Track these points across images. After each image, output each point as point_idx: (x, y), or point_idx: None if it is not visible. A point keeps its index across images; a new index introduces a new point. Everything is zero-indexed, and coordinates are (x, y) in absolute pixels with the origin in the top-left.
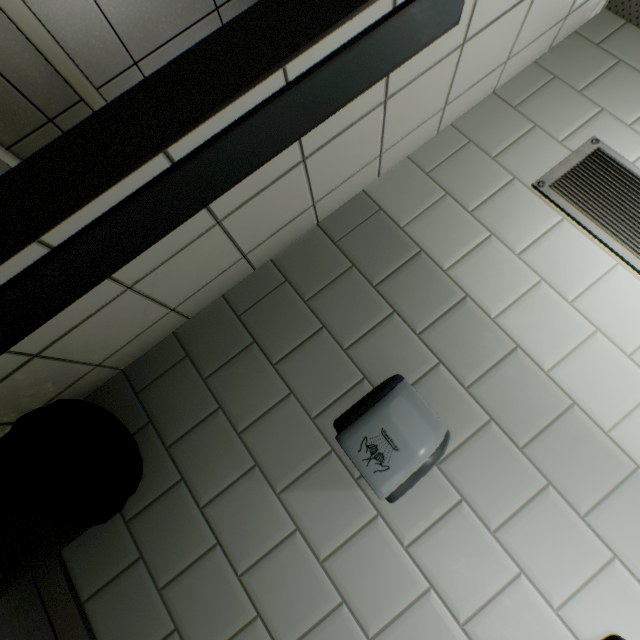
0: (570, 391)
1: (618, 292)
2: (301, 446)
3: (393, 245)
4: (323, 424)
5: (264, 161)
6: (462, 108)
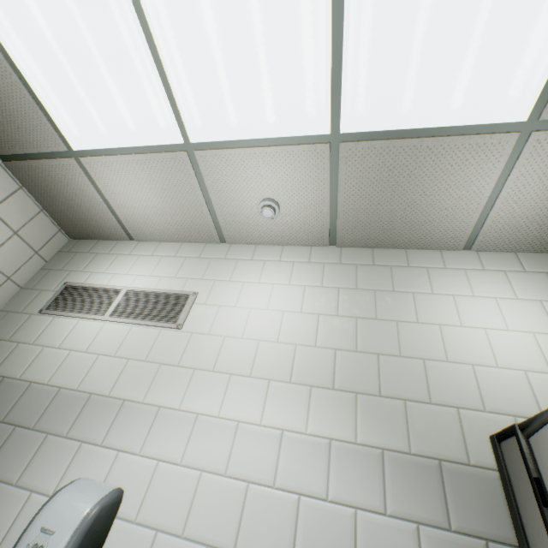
0: (59, 384)
1: (80, 330)
2: None
3: None
4: None
5: None
6: None
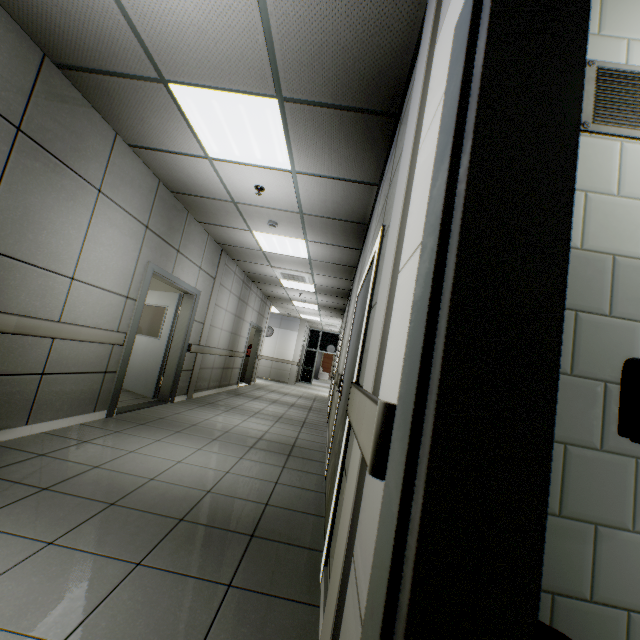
0: None
1: None
2: (613, 478)
3: None
4: (611, 446)
5: None
6: None
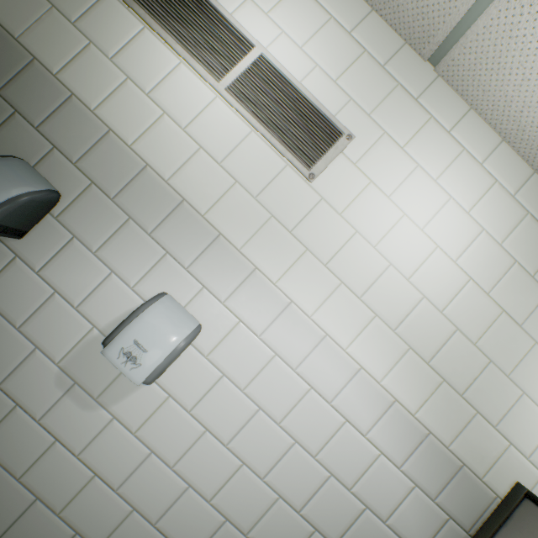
0: (145, 157)
1: (180, 84)
2: None
3: (10, 55)
4: None
5: None
6: None
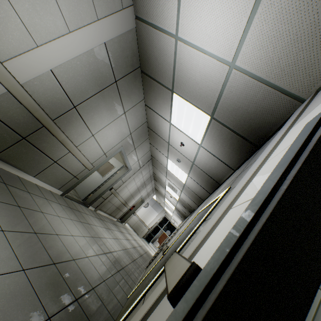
0: None
1: None
2: None
3: None
4: None
5: None
6: None
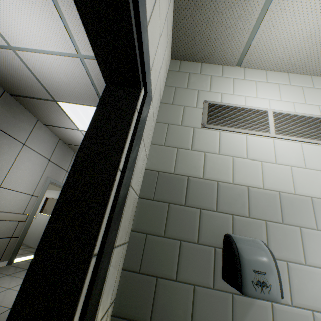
0: (274, 188)
1: (255, 145)
2: (220, 307)
3: (176, 182)
4: (219, 286)
5: (124, 205)
6: (156, 115)
